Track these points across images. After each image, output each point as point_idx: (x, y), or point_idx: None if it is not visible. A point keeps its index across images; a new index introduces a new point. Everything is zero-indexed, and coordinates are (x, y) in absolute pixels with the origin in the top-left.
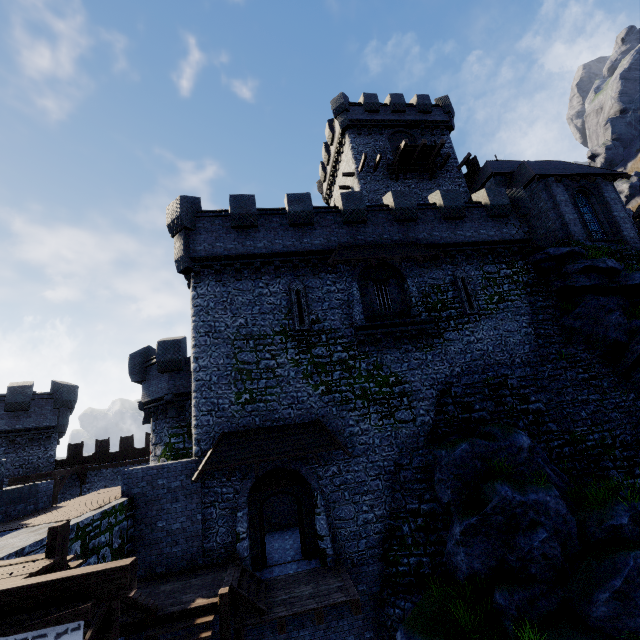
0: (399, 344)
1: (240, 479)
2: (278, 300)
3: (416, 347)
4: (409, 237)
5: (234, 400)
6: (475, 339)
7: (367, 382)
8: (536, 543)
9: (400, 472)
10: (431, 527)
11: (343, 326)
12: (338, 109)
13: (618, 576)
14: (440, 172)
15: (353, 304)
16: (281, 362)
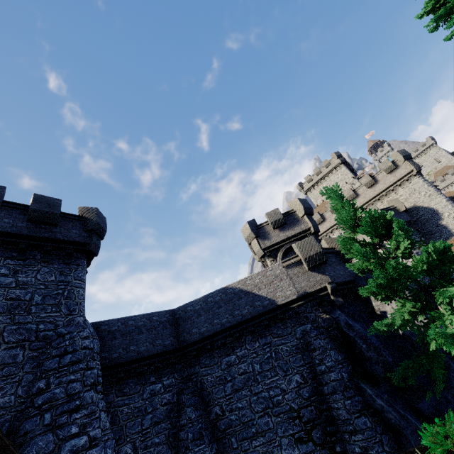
0: None
1: None
2: None
3: None
4: None
5: None
6: None
7: None
8: None
9: None
10: None
11: None
12: (339, 156)
13: None
14: None
15: None
16: None
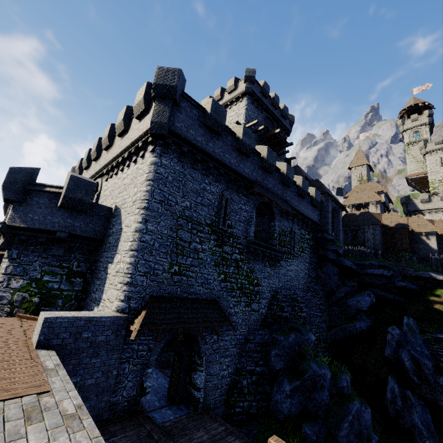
0: (265, 260)
1: (155, 339)
2: (214, 199)
3: (269, 265)
4: (284, 196)
5: (167, 269)
6: (290, 269)
7: (244, 279)
8: (325, 397)
9: (247, 344)
10: (260, 382)
11: (242, 236)
12: (249, 78)
13: (350, 414)
14: (278, 156)
15: (251, 224)
16: (204, 248)
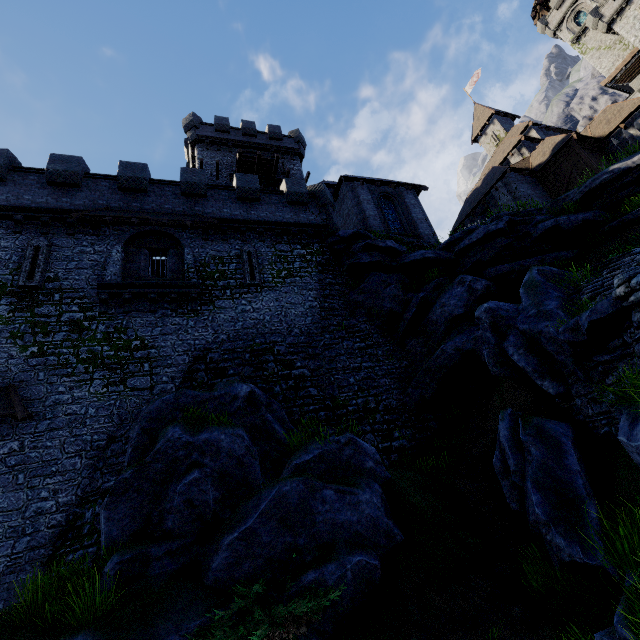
0: (154, 307)
1: None
2: (8, 255)
3: (178, 312)
4: (195, 210)
5: None
6: (252, 308)
7: (101, 345)
8: (180, 486)
9: (110, 446)
10: None
11: (88, 286)
12: (188, 125)
13: (254, 510)
14: None
15: (108, 265)
16: None
